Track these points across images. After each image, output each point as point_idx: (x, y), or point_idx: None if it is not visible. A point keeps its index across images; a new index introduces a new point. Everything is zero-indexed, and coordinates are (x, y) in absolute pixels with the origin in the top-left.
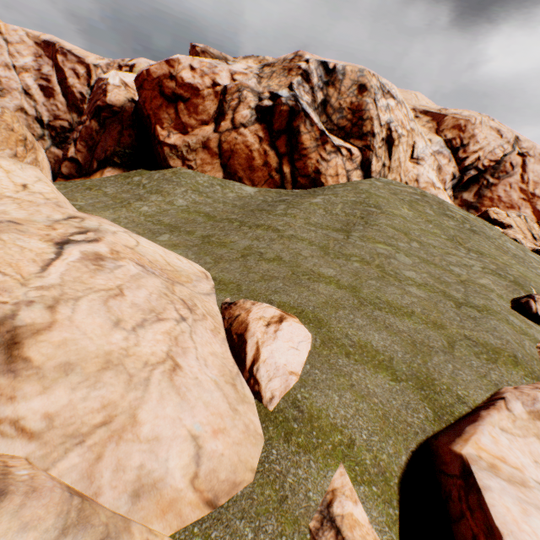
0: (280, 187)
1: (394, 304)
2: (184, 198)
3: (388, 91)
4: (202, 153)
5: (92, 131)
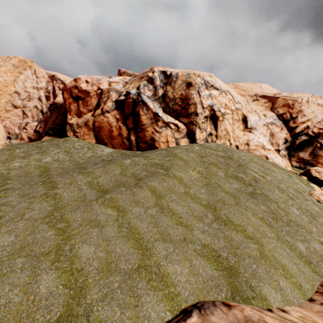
0: (129, 149)
1: None
2: (53, 157)
3: (212, 85)
4: (84, 128)
5: (48, 116)
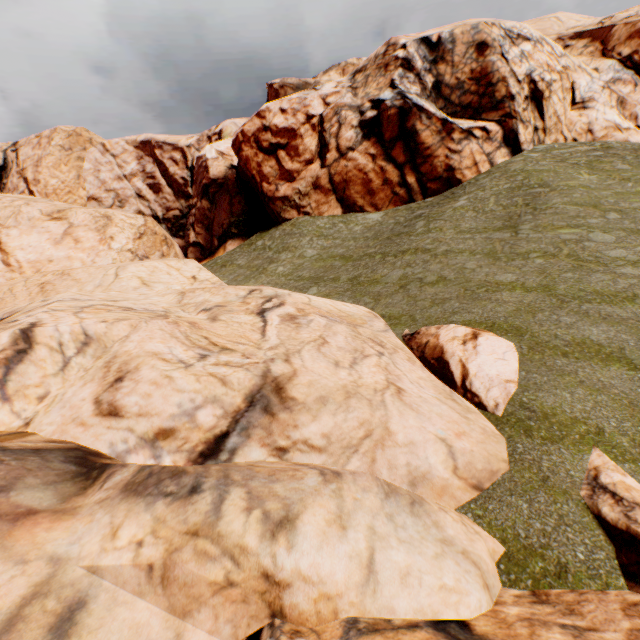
0: (408, 202)
1: (605, 292)
2: (312, 248)
3: (518, 35)
4: (314, 194)
5: (204, 210)
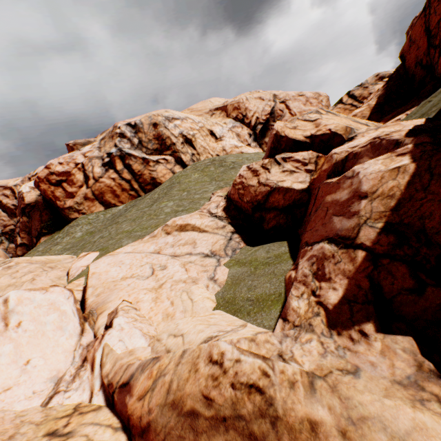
0: (138, 197)
1: (145, 227)
2: (81, 231)
3: (172, 118)
4: (86, 202)
5: (25, 223)
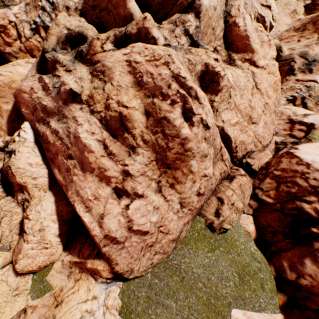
0: None
1: None
2: None
3: None
4: (21, 53)
5: None
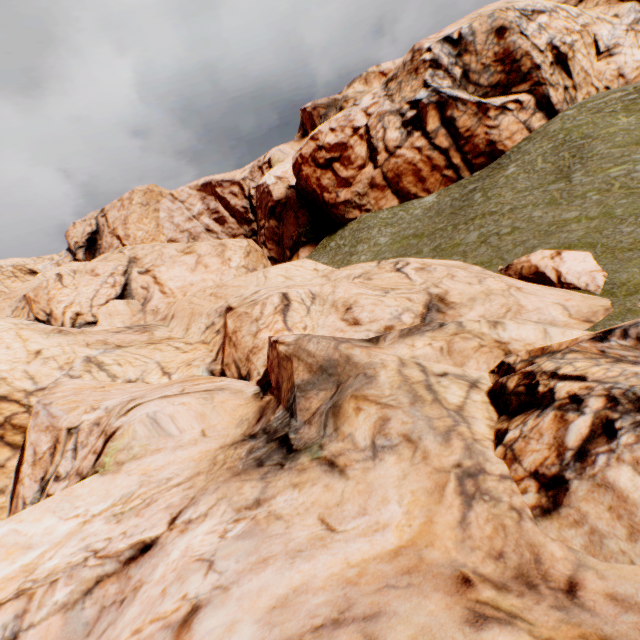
0: (457, 181)
1: None
2: (382, 236)
3: (532, 11)
4: (371, 193)
5: (272, 229)
